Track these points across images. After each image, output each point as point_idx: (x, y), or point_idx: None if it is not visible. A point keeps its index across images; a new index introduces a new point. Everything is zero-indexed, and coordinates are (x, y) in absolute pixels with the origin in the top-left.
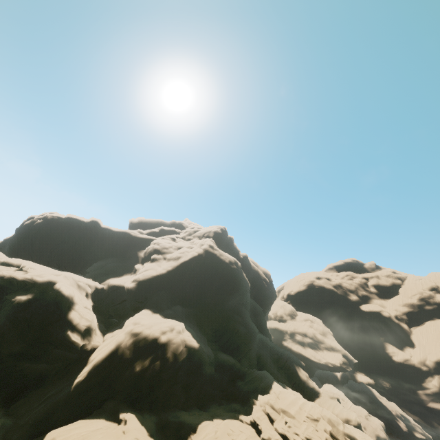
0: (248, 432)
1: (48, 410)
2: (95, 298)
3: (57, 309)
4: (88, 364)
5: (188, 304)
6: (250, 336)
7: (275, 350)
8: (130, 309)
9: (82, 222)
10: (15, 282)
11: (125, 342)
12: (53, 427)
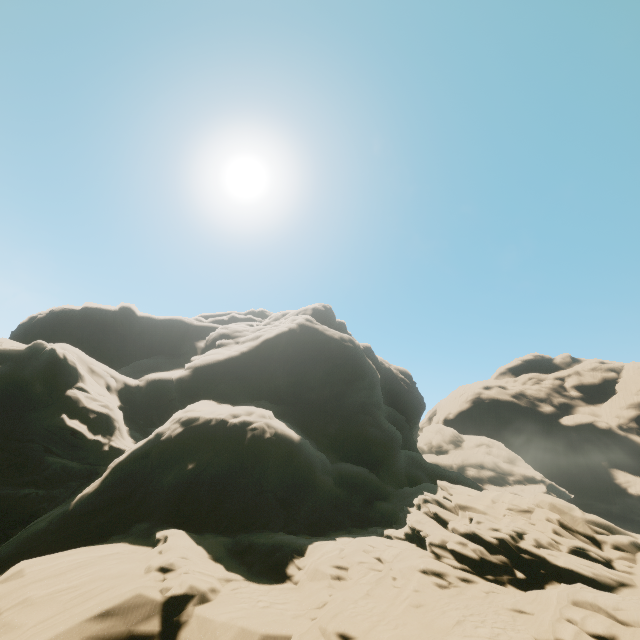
0: (402, 545)
1: (25, 541)
2: (126, 399)
3: (45, 386)
4: (105, 473)
5: (281, 402)
6: (390, 441)
7: (435, 472)
8: (183, 406)
9: (106, 312)
10: None
11: (168, 433)
12: None
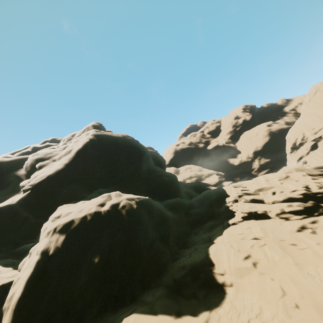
0: (253, 224)
1: None
2: None
3: None
4: (3, 317)
5: (108, 185)
6: (174, 180)
7: (189, 186)
8: (41, 219)
9: None
10: None
11: (53, 246)
12: None
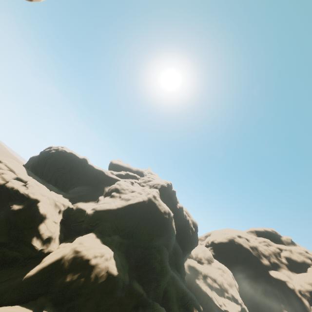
0: None
1: (4, 289)
2: (66, 214)
3: (34, 219)
4: (40, 263)
5: (125, 236)
6: (162, 274)
7: (182, 289)
8: (84, 229)
9: (77, 157)
10: (18, 194)
11: (68, 255)
12: (2, 303)
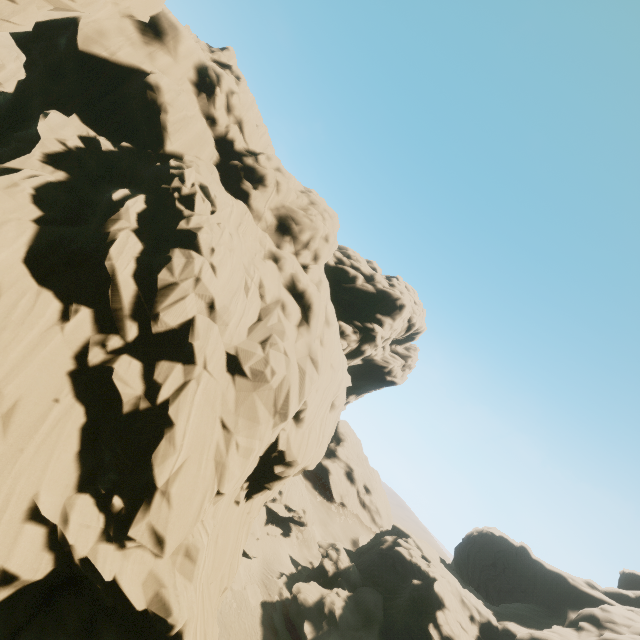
0: None
1: None
2: (486, 633)
3: (431, 602)
4: None
5: None
6: None
7: None
8: None
9: (511, 545)
10: (421, 571)
11: None
12: None
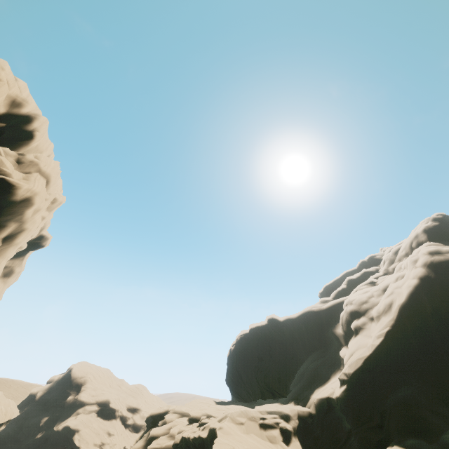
0: None
1: None
2: (308, 439)
3: None
4: None
5: None
6: None
7: None
8: None
9: (262, 327)
10: None
11: None
12: None
